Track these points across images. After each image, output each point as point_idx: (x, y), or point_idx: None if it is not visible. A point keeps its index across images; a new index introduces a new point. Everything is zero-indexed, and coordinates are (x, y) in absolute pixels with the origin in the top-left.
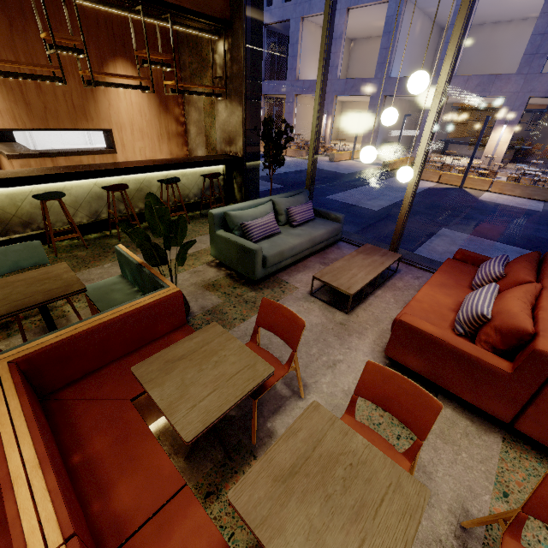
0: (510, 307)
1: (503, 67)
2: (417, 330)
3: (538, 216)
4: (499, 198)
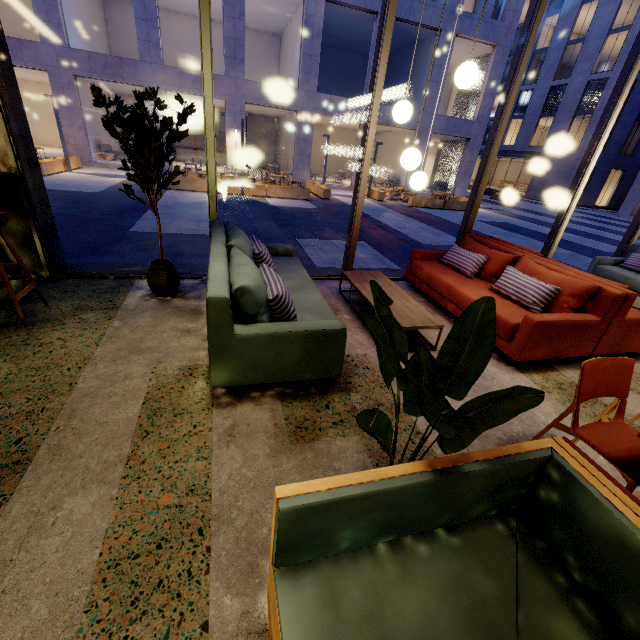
0: (561, 277)
1: (194, 65)
2: (551, 322)
3: (323, 213)
4: (281, 202)
